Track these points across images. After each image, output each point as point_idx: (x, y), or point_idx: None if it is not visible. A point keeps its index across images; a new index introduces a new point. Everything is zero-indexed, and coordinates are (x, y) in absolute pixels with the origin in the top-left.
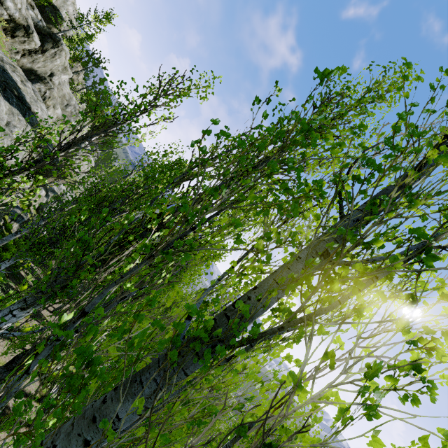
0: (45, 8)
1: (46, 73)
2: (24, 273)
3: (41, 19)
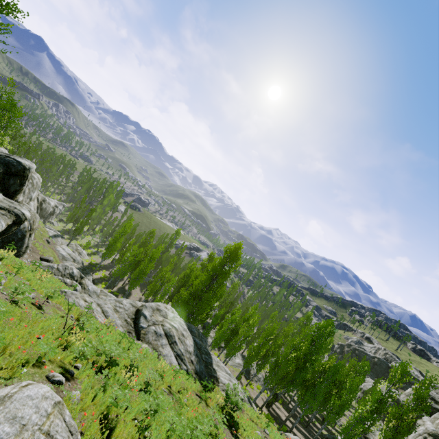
0: None
1: None
2: None
3: None
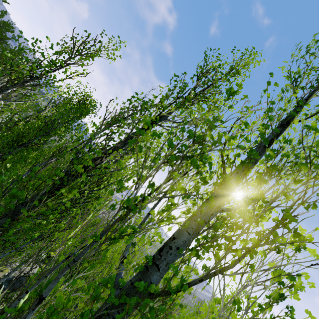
0: None
1: None
2: None
3: None
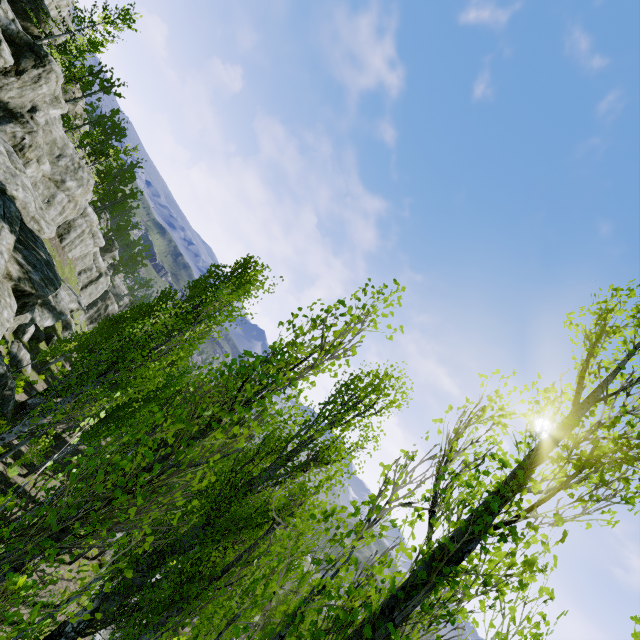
0: None
1: (24, 106)
2: (2, 465)
3: (14, 18)
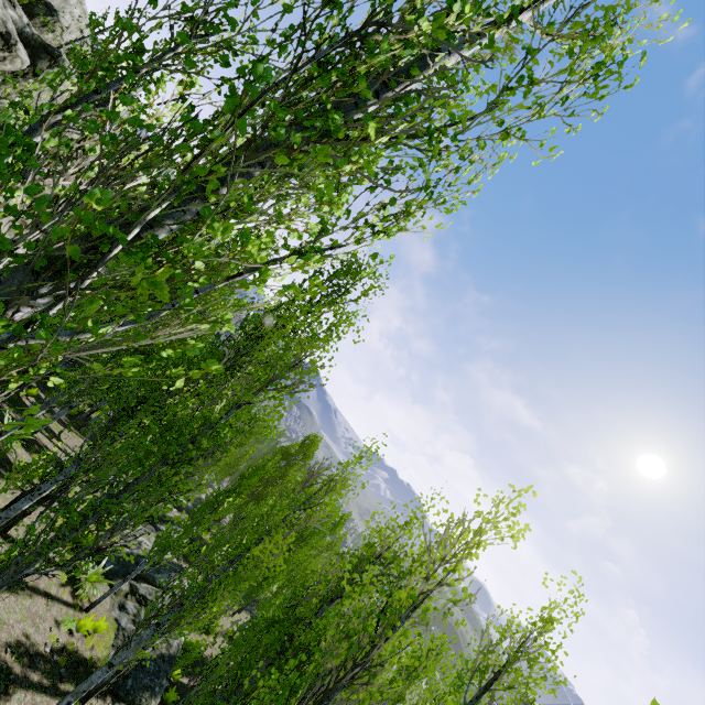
0: (35, 9)
1: None
2: (28, 402)
3: (28, 23)
